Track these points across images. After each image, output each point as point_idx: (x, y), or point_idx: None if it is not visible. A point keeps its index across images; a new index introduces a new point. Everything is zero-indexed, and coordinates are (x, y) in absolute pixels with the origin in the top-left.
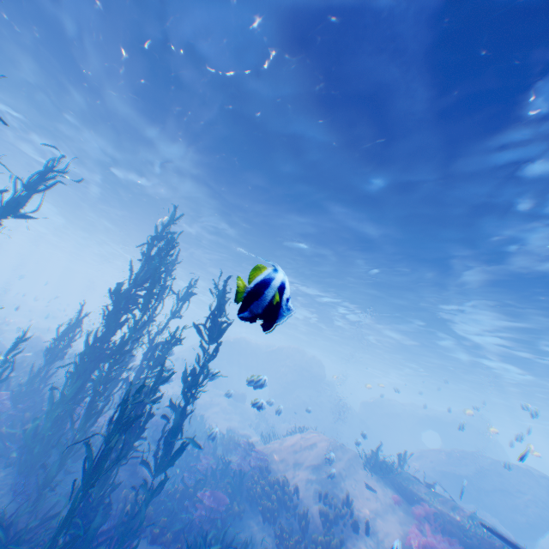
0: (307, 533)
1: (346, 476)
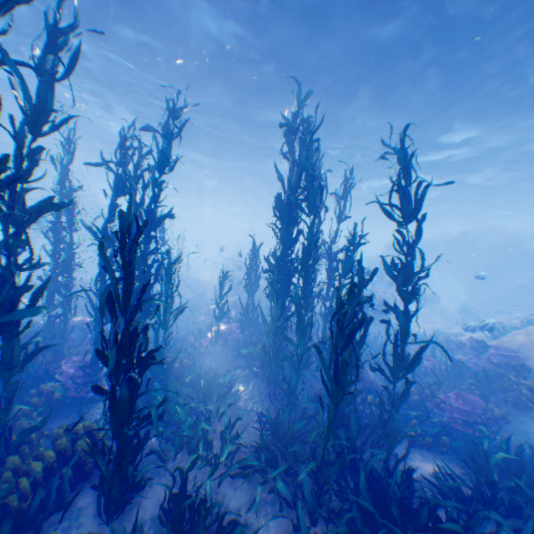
0: None
1: None
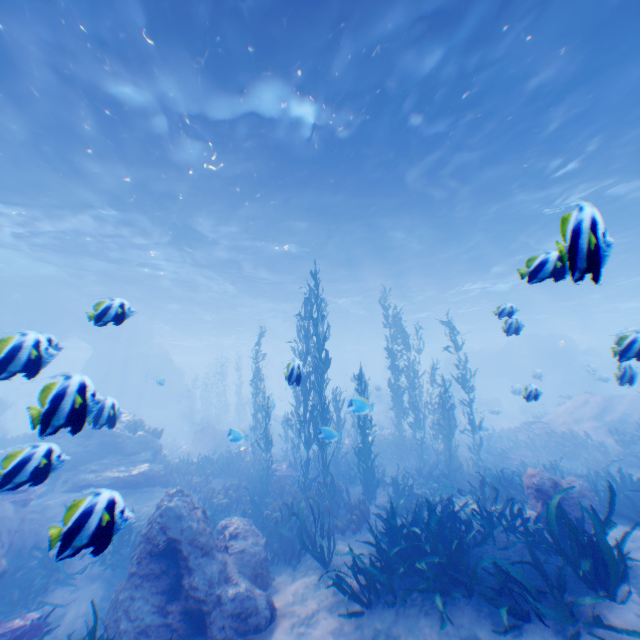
0: (608, 455)
1: (630, 412)
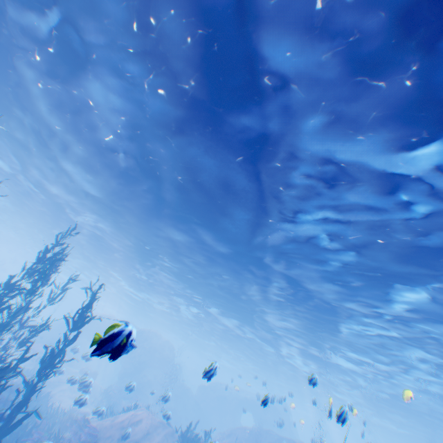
0: None
1: None
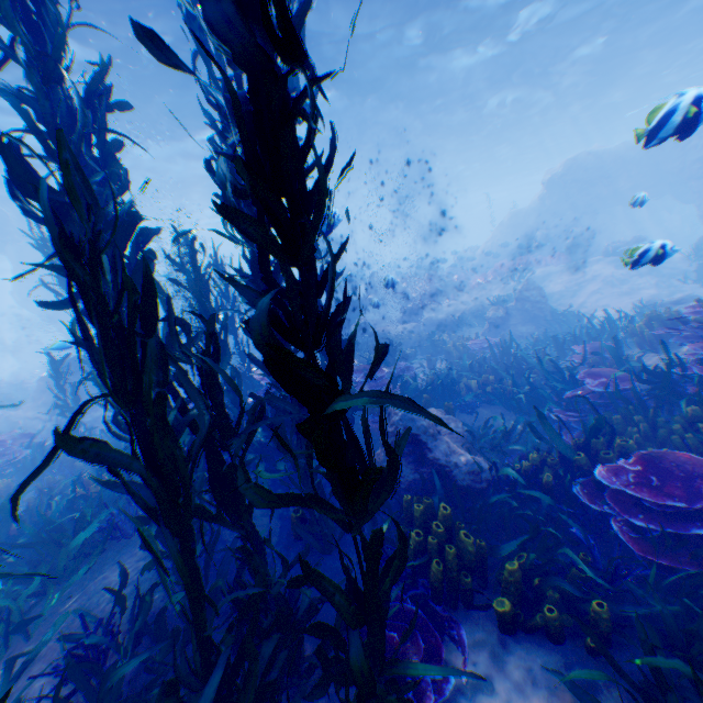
0: None
1: None
